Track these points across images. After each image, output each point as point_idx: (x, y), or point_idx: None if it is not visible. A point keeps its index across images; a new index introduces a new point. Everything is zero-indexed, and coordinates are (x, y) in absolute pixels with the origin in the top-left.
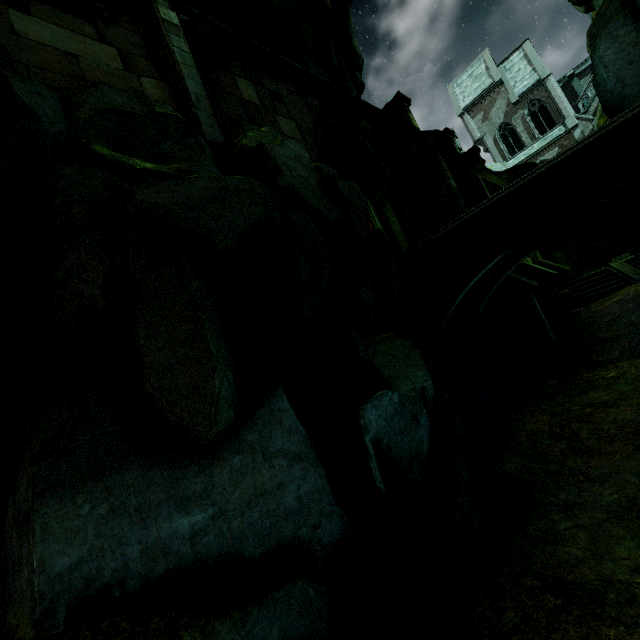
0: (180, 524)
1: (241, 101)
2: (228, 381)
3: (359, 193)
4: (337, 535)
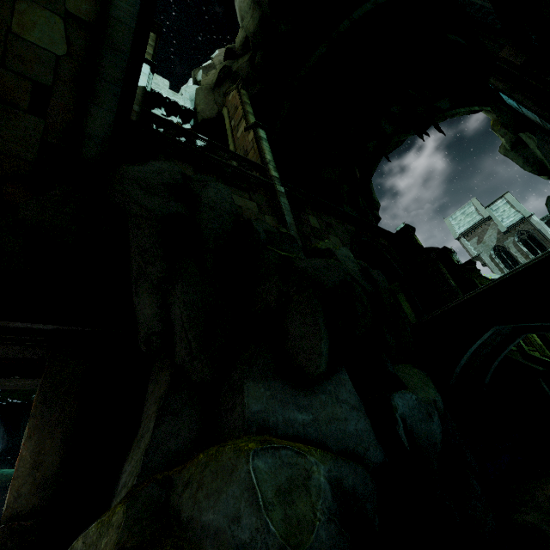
0: (297, 416)
1: (310, 226)
2: (326, 347)
3: (384, 278)
4: (380, 460)
